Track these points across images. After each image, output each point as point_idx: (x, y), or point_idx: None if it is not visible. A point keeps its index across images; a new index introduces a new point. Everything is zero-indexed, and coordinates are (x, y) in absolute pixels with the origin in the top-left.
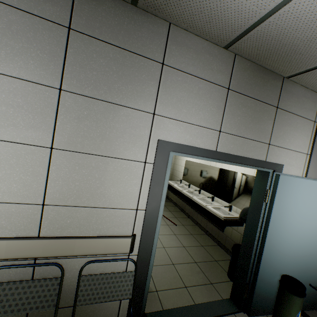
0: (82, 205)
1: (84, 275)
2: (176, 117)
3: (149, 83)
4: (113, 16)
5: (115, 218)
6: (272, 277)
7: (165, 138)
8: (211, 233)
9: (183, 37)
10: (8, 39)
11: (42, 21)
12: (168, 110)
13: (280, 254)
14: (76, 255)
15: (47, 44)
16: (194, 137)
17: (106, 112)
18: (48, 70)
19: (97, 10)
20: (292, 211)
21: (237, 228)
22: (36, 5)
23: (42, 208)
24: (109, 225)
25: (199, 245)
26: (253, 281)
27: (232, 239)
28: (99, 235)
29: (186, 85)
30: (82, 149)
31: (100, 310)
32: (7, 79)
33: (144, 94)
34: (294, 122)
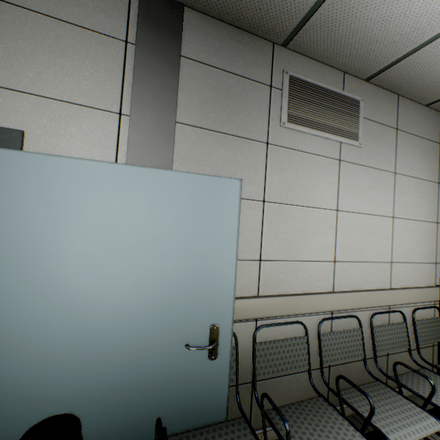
0: None
1: None
2: None
3: None
4: None
5: None
6: (14, 427)
7: None
8: None
9: None
10: None
11: None
12: None
13: (32, 360)
14: None
15: None
16: None
17: None
18: None
19: None
20: (51, 243)
21: None
22: None
23: None
24: None
25: None
26: None
27: None
28: None
29: None
30: None
31: None
32: None
33: None
34: (47, 34)
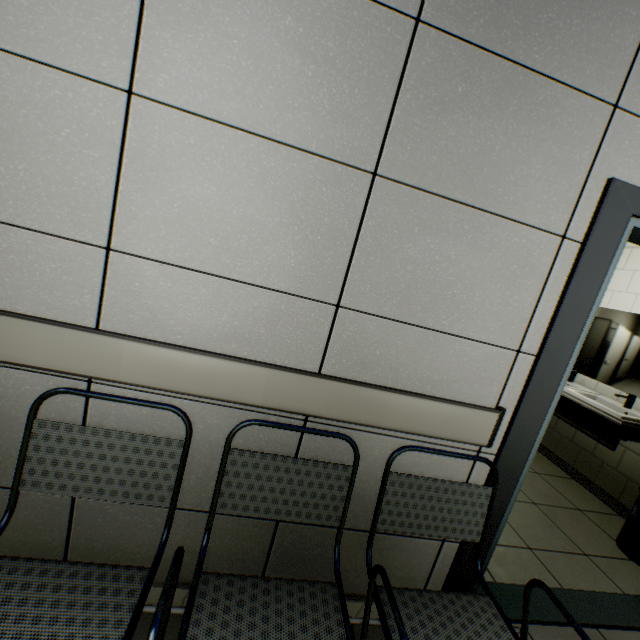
0: (410, 320)
1: (394, 472)
2: None
3: (624, 15)
4: None
5: (468, 362)
6: None
7: (624, 178)
8: (554, 450)
9: None
10: None
11: None
12: None
13: None
14: (384, 428)
15: None
16: None
17: (505, 92)
18: None
19: None
20: None
21: None
22: None
23: (333, 314)
24: (454, 376)
25: (531, 471)
26: None
27: (621, 471)
28: (430, 394)
29: None
30: (435, 186)
31: (401, 551)
32: None
33: (605, 46)
34: None
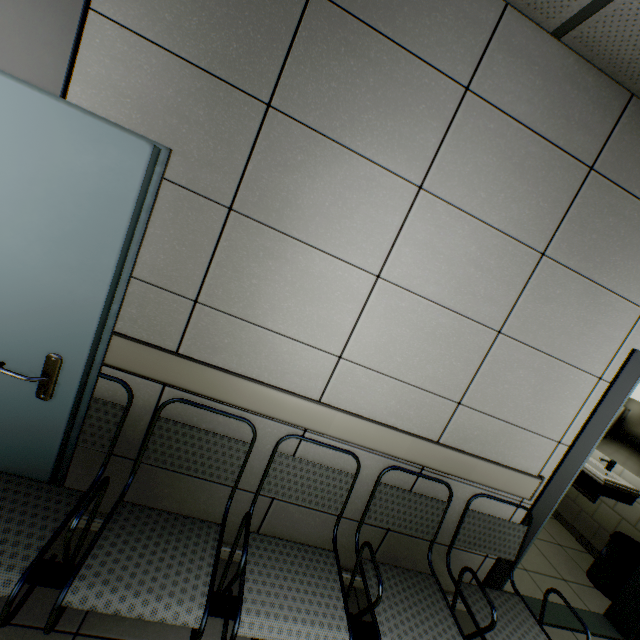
0: (499, 416)
1: (471, 509)
2: None
3: None
4: None
5: (527, 445)
6: None
7: None
8: None
9: None
10: (514, 178)
11: (562, 155)
12: None
13: None
14: (470, 480)
15: (554, 189)
16: None
17: (583, 295)
18: (540, 225)
19: (638, 143)
20: None
21: (614, 504)
22: (565, 133)
23: (455, 408)
24: (517, 452)
25: None
26: None
27: (595, 519)
28: (500, 462)
29: None
30: (532, 342)
31: (458, 559)
32: (490, 233)
33: None
34: None
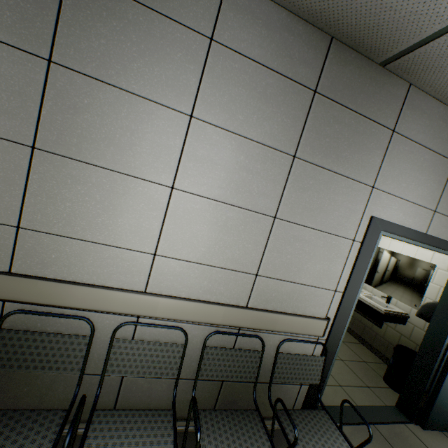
0: (288, 279)
1: (280, 352)
2: (394, 191)
3: (375, 153)
4: (357, 77)
5: (313, 297)
6: None
7: (377, 215)
8: (351, 327)
9: (420, 100)
10: (261, 103)
11: (293, 84)
12: (387, 184)
13: None
14: (276, 331)
15: (292, 109)
16: (406, 216)
17: (329, 183)
18: (288, 135)
19: (344, 71)
20: None
21: (395, 326)
22: (291, 68)
23: (254, 278)
24: (307, 304)
25: None
26: (434, 390)
27: (385, 338)
28: (296, 313)
29: (411, 156)
30: (300, 221)
31: (281, 391)
32: (252, 145)
33: (368, 164)
34: None
